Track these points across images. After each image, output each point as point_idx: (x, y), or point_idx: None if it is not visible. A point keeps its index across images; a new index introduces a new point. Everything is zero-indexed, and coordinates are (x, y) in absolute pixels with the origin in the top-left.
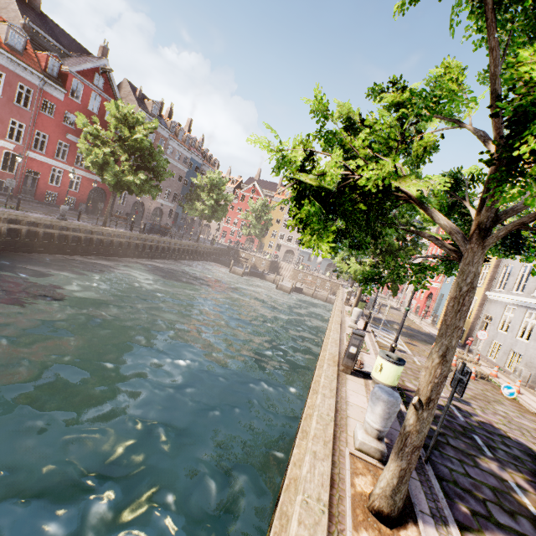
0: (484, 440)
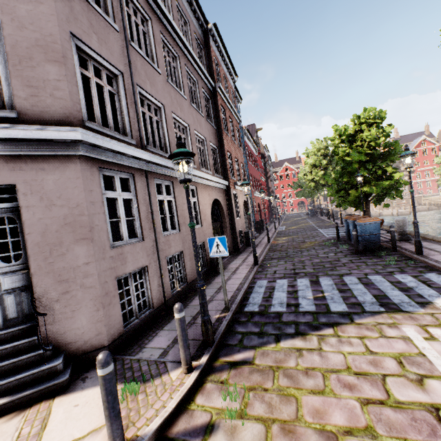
0: None
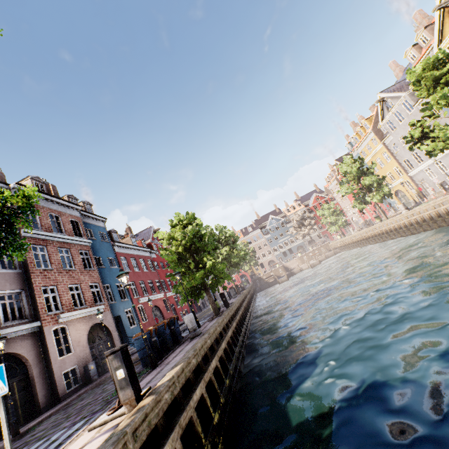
0: None
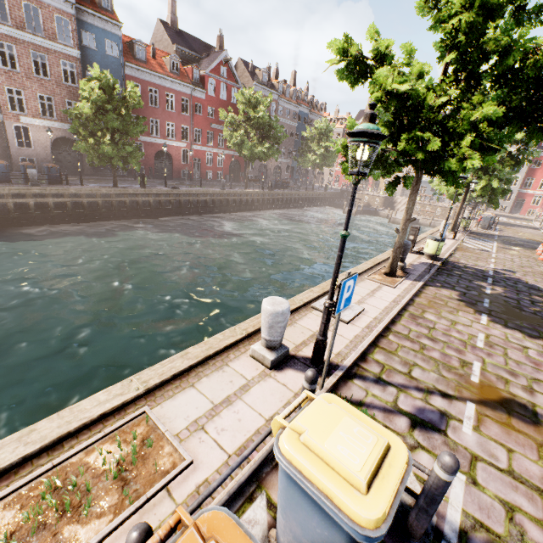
0: (496, 280)
